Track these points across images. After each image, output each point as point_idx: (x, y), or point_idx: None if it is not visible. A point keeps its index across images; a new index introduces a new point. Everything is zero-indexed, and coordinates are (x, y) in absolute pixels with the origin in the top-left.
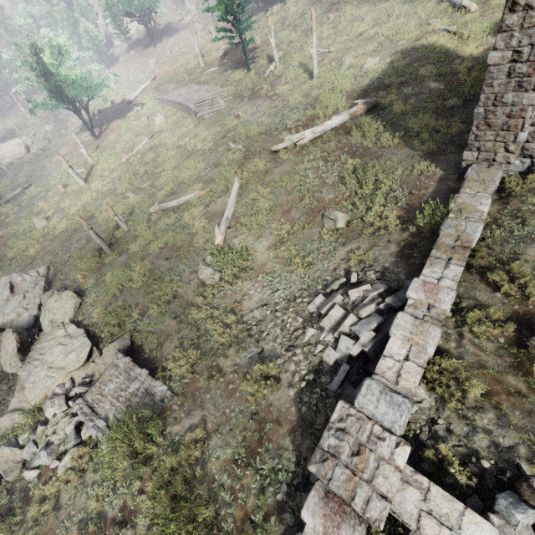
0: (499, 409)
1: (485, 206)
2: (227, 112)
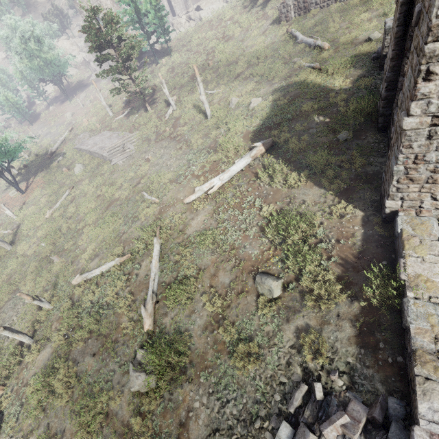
0: None
1: None
2: (138, 156)
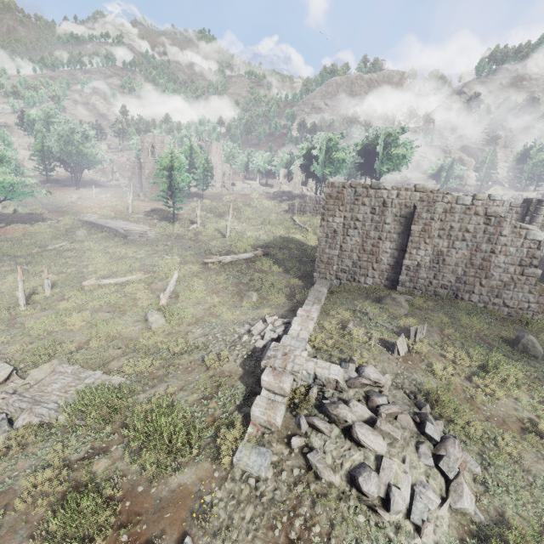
0: (340, 349)
1: (325, 290)
2: (156, 241)
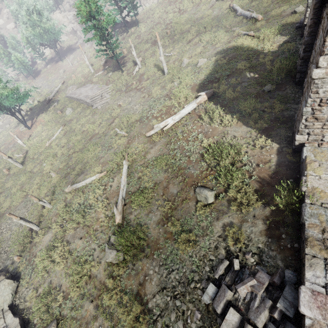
0: None
1: None
2: (112, 102)
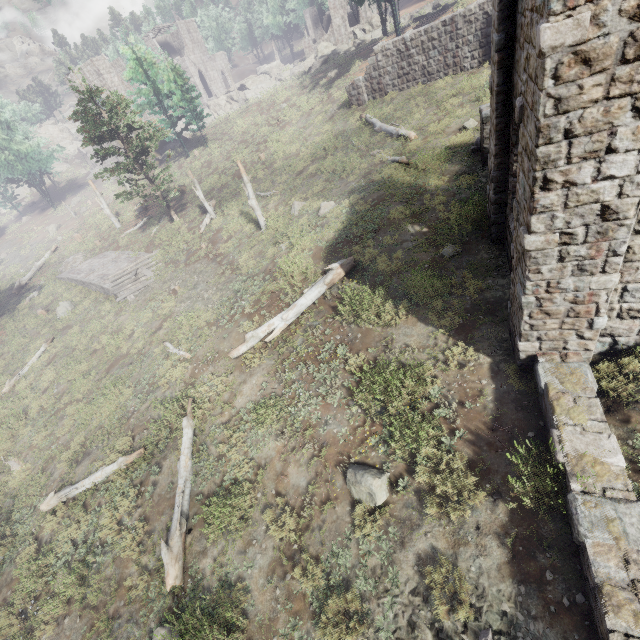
0: None
1: (616, 454)
2: (159, 286)
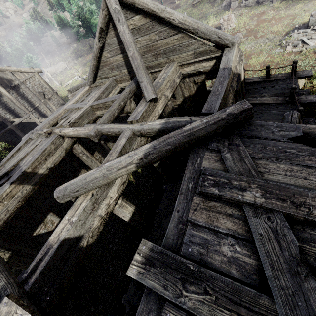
0: None
1: None
2: None
